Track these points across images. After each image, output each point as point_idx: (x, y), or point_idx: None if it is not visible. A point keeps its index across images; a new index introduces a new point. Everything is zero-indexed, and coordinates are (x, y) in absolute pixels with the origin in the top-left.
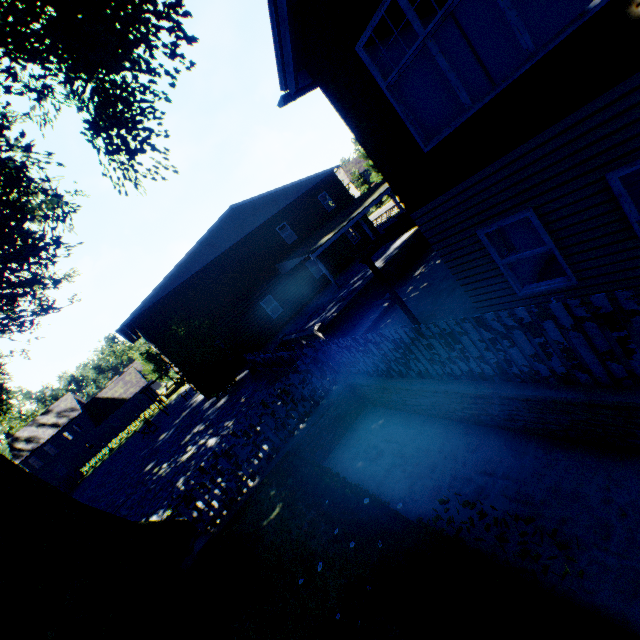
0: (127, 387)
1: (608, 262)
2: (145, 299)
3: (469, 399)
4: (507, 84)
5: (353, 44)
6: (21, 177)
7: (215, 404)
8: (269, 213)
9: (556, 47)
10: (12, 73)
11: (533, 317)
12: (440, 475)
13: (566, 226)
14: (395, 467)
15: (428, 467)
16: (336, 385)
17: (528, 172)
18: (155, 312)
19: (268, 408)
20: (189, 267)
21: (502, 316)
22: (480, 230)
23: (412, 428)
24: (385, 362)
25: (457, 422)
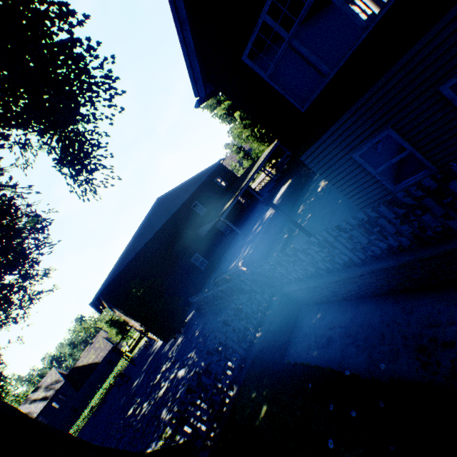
0: (98, 352)
1: (456, 149)
2: (108, 275)
3: (393, 271)
4: (353, 51)
5: (239, 57)
6: (11, 206)
7: (174, 344)
8: (184, 197)
9: (382, 18)
10: (5, 135)
11: (437, 184)
12: (391, 340)
13: (418, 132)
14: (348, 346)
15: (377, 337)
16: (274, 297)
17: (381, 103)
18: (116, 284)
19: (229, 326)
20: (136, 246)
21: (411, 191)
22: (354, 153)
23: (348, 312)
24: (313, 264)
25: (384, 296)
